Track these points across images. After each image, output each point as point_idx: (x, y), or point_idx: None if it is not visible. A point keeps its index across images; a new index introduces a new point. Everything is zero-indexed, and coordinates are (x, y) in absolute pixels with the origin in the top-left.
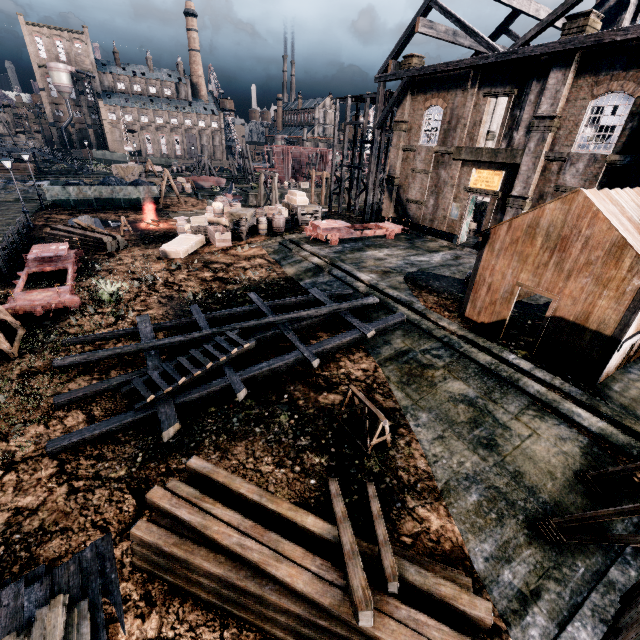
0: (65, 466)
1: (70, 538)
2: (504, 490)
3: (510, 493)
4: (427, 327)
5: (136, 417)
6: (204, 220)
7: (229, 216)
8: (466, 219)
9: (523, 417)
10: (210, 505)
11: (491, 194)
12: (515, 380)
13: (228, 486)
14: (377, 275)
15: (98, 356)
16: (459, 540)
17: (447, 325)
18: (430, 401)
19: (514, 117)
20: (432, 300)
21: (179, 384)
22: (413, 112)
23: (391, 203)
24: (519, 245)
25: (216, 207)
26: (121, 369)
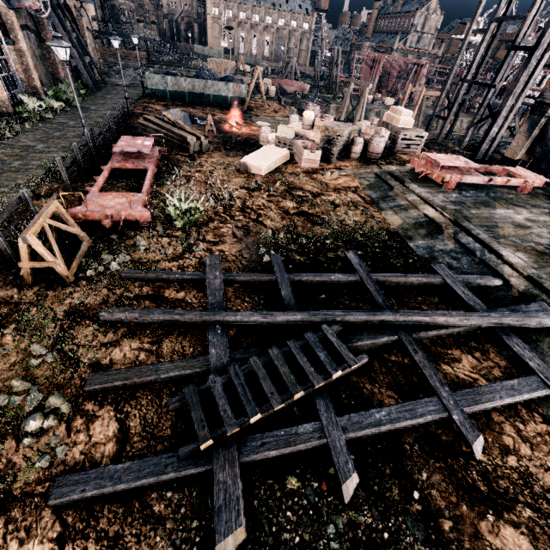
0: (66, 547)
1: None
2: None
3: None
4: None
5: (180, 473)
6: (292, 131)
7: (323, 131)
8: None
9: None
10: None
11: None
12: None
13: None
14: (528, 256)
15: (152, 318)
16: None
17: None
18: None
19: None
20: None
21: (250, 422)
22: None
23: (527, 140)
24: None
25: (307, 117)
26: (176, 341)
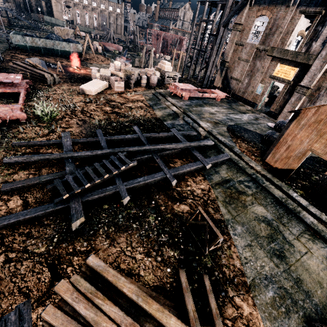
0: (4, 239)
1: (1, 300)
2: (290, 291)
3: (294, 294)
4: (242, 165)
5: (55, 208)
6: (108, 72)
7: (124, 72)
8: (265, 95)
9: (302, 239)
10: (101, 301)
11: (286, 82)
12: (297, 212)
13: (115, 284)
14: (211, 124)
15: (34, 159)
16: (261, 325)
17: (254, 166)
18: (243, 218)
19: (316, 31)
20: (244, 146)
21: (85, 187)
22: (248, 18)
23: (221, 78)
24: (320, 124)
25: (116, 64)
26: (49, 168)
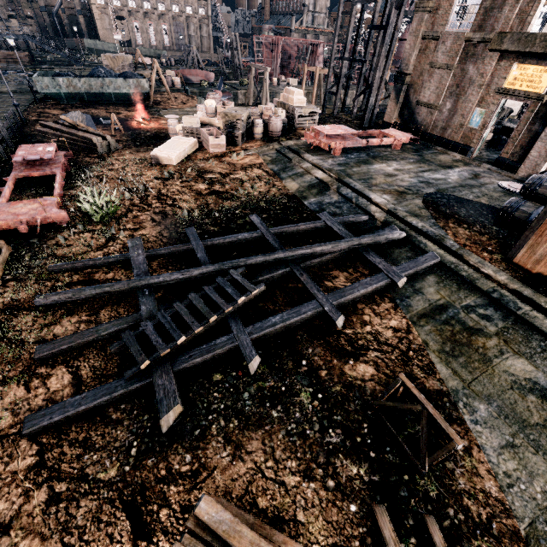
0: (45, 455)
1: None
2: None
3: None
4: (468, 275)
5: (128, 388)
6: (196, 120)
7: (223, 117)
8: (488, 128)
9: None
10: None
11: (533, 98)
12: None
13: None
14: (391, 196)
15: (85, 295)
16: None
17: (493, 273)
18: (487, 385)
19: None
20: (464, 234)
21: (178, 344)
22: None
23: (397, 106)
24: None
25: (208, 105)
26: (112, 309)
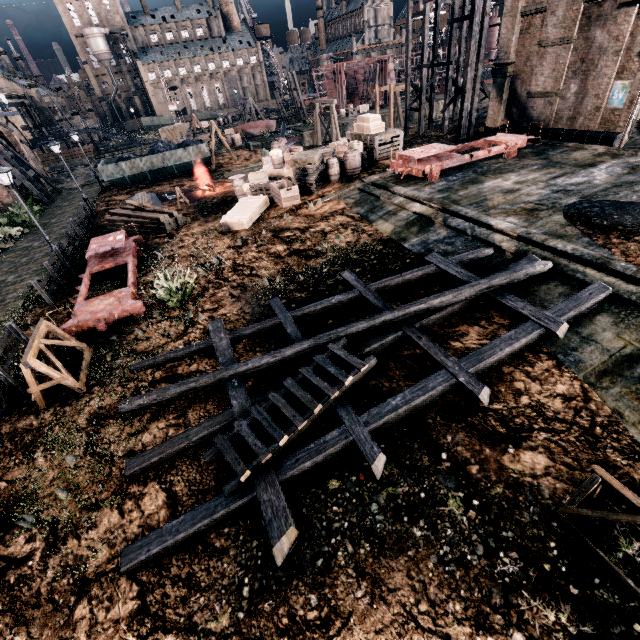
0: (147, 598)
1: None
2: None
3: None
4: None
5: (230, 508)
6: (263, 175)
7: (293, 165)
8: (638, 104)
9: None
10: None
11: None
12: None
13: None
14: (518, 218)
15: (169, 394)
16: None
17: None
18: None
19: None
20: (638, 250)
21: (280, 446)
22: None
23: (501, 105)
24: None
25: (274, 156)
26: (200, 408)
